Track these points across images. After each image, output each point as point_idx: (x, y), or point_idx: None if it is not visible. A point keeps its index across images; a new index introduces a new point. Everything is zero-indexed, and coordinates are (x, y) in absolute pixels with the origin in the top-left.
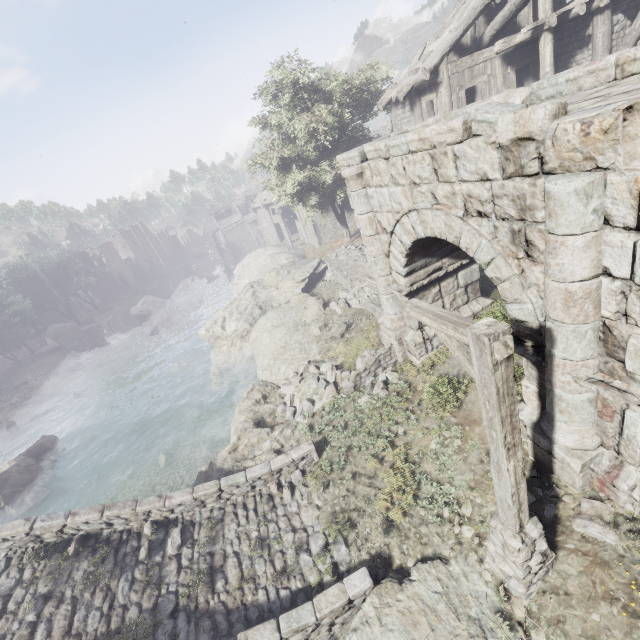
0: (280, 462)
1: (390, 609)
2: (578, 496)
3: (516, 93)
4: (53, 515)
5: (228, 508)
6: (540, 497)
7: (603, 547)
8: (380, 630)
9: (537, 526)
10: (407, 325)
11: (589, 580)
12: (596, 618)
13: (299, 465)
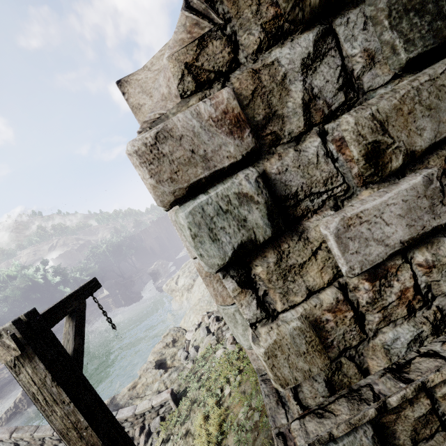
0: (142, 407)
1: None
2: None
3: None
4: None
5: None
6: None
7: None
8: None
9: None
10: None
11: None
12: None
13: (159, 412)
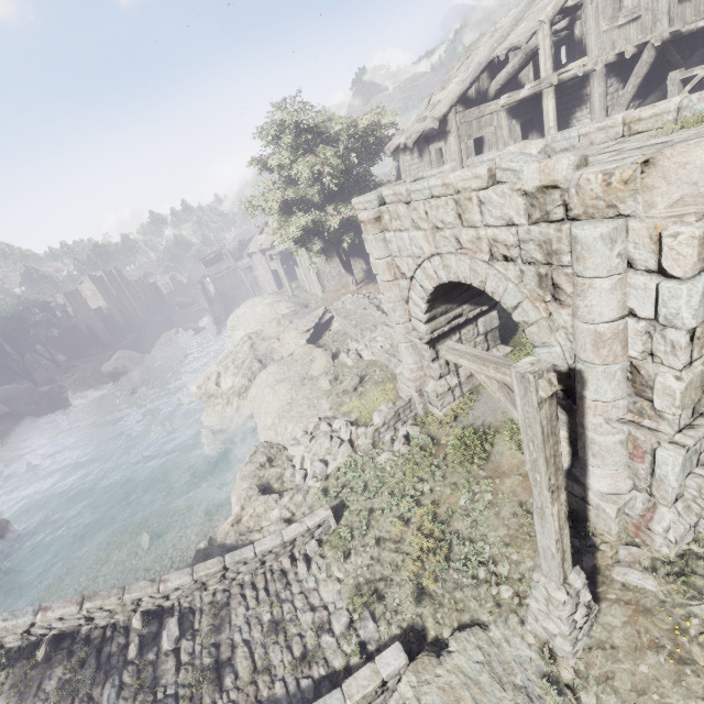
0: (294, 531)
1: (429, 686)
2: (615, 543)
3: (532, 145)
4: (18, 612)
5: (234, 589)
6: (577, 548)
7: (644, 594)
8: None
9: (580, 575)
10: (427, 375)
11: (634, 630)
12: (644, 669)
13: (315, 534)
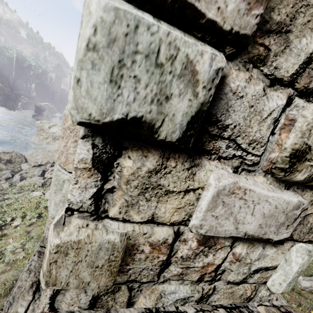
0: None
1: None
2: None
3: None
4: None
5: None
6: None
7: None
8: None
9: None
10: None
11: None
12: None
13: None
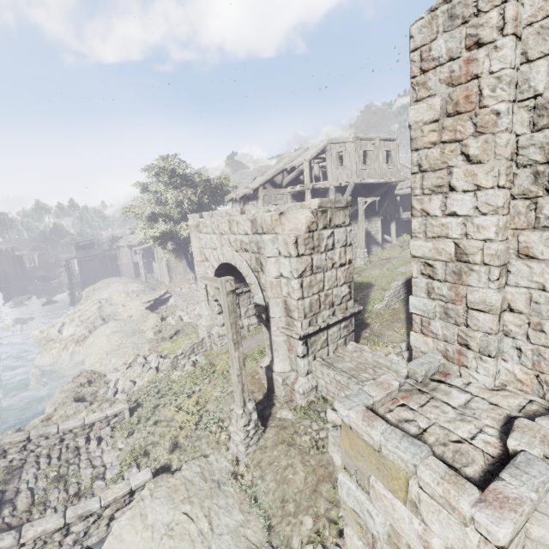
0: (95, 417)
1: (161, 488)
2: (283, 402)
3: (273, 207)
4: None
5: (30, 458)
6: (265, 406)
7: (287, 421)
8: (150, 500)
9: (253, 403)
10: (216, 324)
11: (277, 437)
12: (275, 453)
13: (111, 422)
